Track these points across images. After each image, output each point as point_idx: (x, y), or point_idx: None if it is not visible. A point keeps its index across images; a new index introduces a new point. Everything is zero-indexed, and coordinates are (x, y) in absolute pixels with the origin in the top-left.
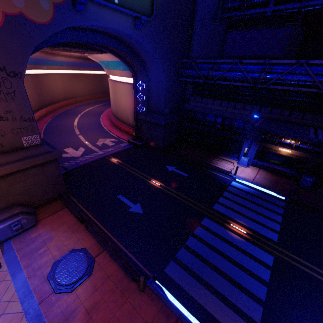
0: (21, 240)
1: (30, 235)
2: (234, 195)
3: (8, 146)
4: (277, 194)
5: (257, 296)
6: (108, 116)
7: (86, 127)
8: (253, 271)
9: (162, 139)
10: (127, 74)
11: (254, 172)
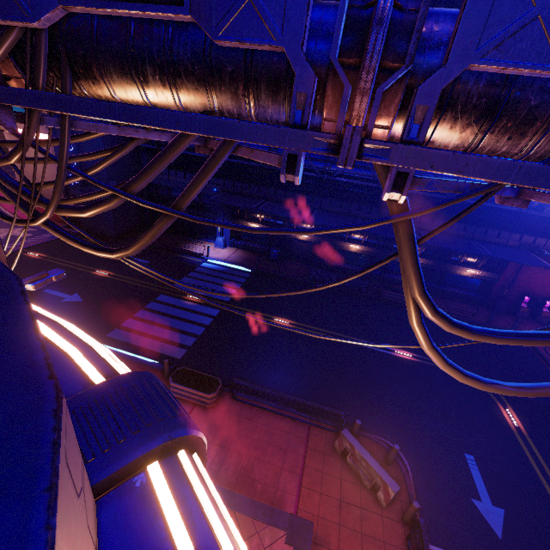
0: None
1: None
2: (201, 273)
3: None
4: (245, 267)
5: (195, 334)
6: None
7: None
8: (197, 321)
9: (113, 223)
10: (40, 128)
11: (230, 253)
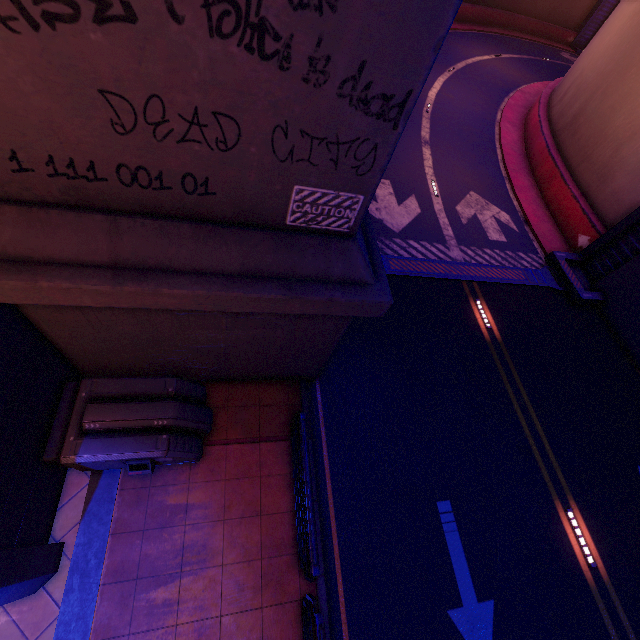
0: (142, 493)
1: (166, 488)
2: None
3: (228, 200)
4: None
5: None
6: (523, 112)
7: (451, 123)
8: None
9: None
10: None
11: None
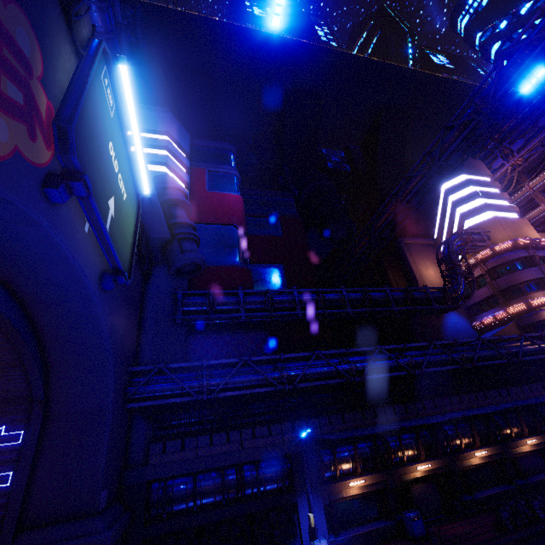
0: None
1: None
2: None
3: None
4: None
5: None
6: None
7: None
8: None
9: None
10: None
11: None
